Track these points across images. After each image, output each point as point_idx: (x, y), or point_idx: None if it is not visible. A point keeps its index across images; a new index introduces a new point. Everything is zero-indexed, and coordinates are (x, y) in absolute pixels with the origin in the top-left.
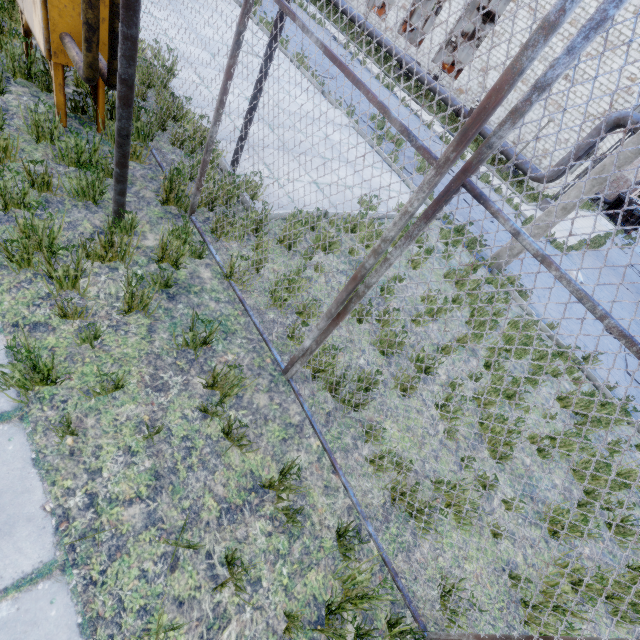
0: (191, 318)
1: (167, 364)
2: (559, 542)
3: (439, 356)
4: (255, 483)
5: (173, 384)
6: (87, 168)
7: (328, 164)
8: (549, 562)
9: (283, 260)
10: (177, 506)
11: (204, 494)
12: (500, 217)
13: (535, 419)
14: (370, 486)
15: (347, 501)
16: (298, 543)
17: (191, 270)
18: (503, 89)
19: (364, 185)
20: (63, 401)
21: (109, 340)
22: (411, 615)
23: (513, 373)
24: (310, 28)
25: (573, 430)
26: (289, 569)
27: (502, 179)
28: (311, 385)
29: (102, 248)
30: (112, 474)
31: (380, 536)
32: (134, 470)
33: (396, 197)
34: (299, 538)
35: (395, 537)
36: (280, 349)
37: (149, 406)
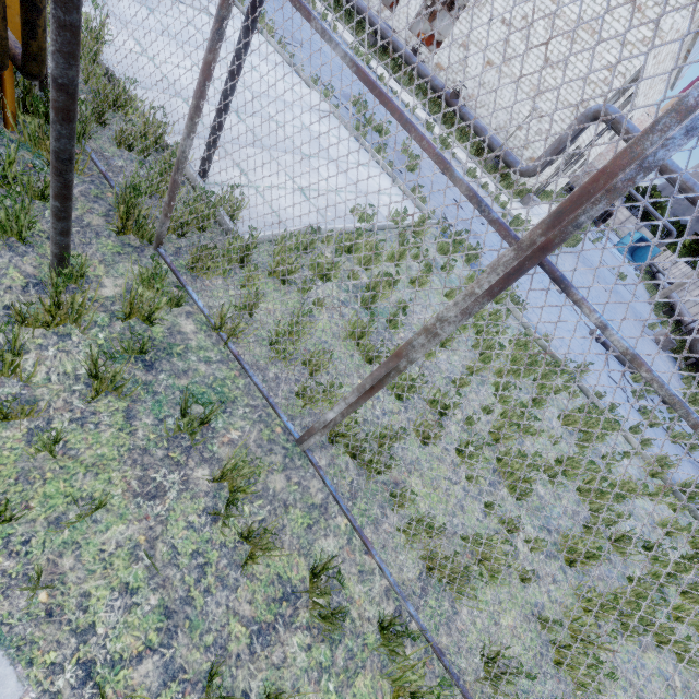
0: (182, 396)
1: (157, 459)
2: (628, 632)
3: (452, 390)
4: (285, 589)
5: (169, 485)
6: (5, 195)
7: (311, 163)
8: (569, 593)
9: (277, 296)
10: (198, 645)
11: (228, 620)
12: (584, 307)
13: (542, 443)
14: (404, 558)
15: (384, 583)
16: (340, 648)
17: (169, 324)
18: (616, 174)
19: (353, 189)
20: (24, 542)
21: (75, 440)
22: (459, 692)
23: (519, 396)
24: (334, 36)
25: (574, 448)
26: (335, 682)
27: (487, 172)
28: (329, 451)
29: (46, 313)
30: (109, 627)
31: (423, 617)
32: (137, 614)
33: (388, 201)
34: (341, 642)
35: (435, 610)
36: (290, 413)
37: (143, 522)
